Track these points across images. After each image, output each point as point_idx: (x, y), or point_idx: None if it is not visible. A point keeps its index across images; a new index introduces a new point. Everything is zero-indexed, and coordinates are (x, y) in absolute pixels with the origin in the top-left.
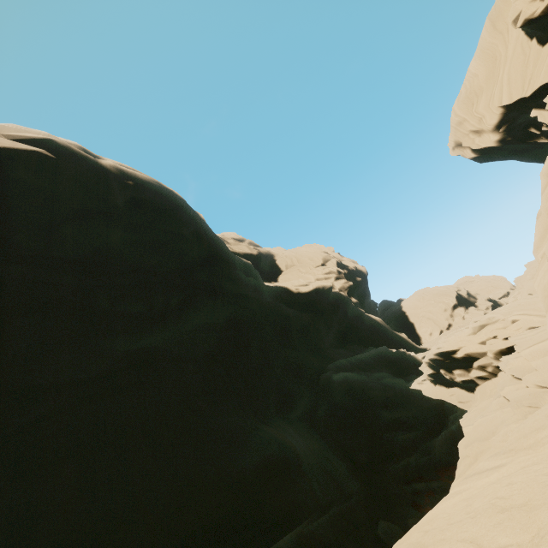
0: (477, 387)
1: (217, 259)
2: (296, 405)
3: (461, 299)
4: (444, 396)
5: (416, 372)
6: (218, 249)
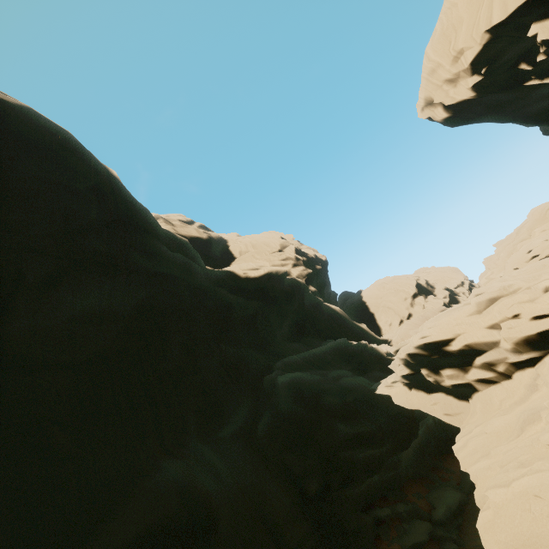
0: (475, 394)
1: (126, 224)
2: (230, 419)
3: (420, 288)
4: (424, 405)
5: (379, 367)
6: (132, 214)
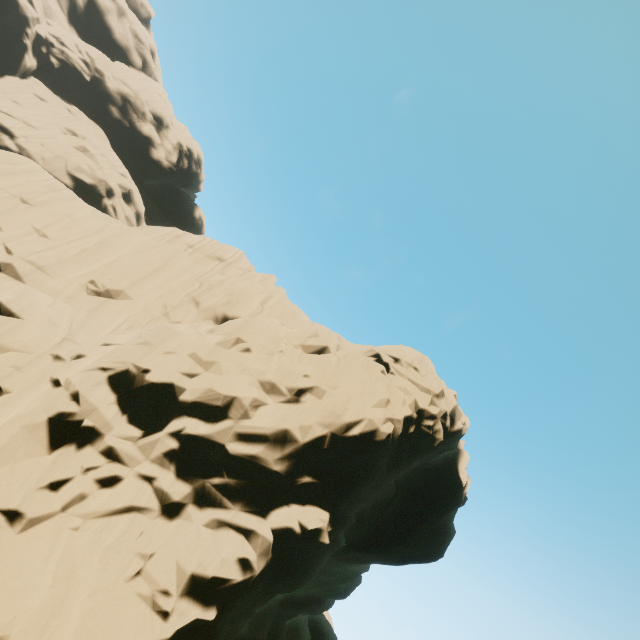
0: None
1: None
2: None
3: None
4: None
5: None
6: None
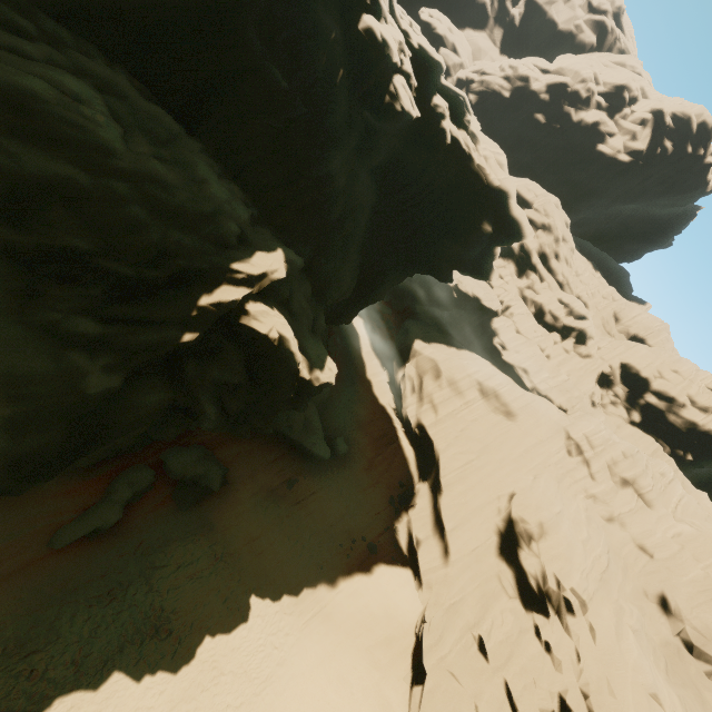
0: None
1: None
2: None
3: None
4: None
5: None
6: None
